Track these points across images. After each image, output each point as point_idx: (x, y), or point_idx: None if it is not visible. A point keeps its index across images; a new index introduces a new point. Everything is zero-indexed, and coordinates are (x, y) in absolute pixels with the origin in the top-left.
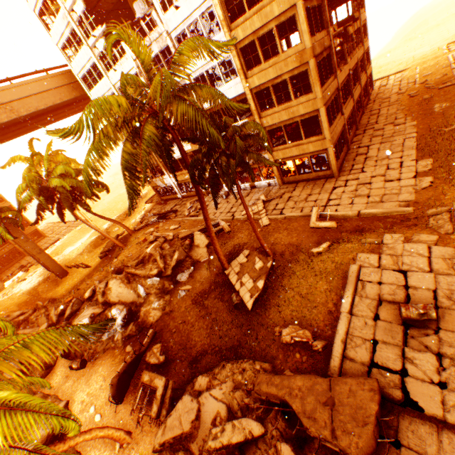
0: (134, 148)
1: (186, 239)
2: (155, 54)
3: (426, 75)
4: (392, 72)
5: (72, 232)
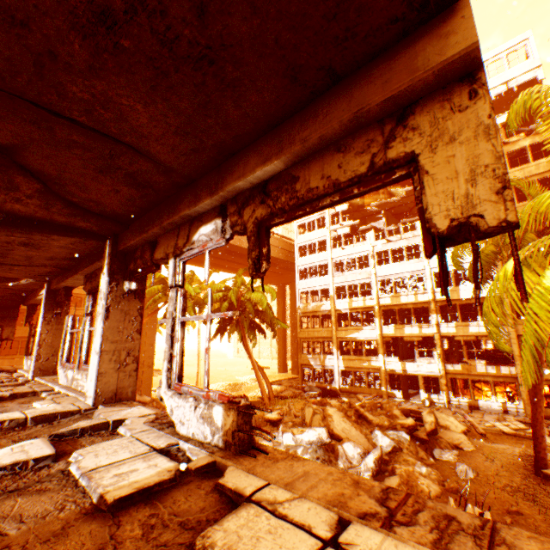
0: (536, 238)
1: (415, 414)
2: (399, 246)
3: None
4: None
5: (158, 377)
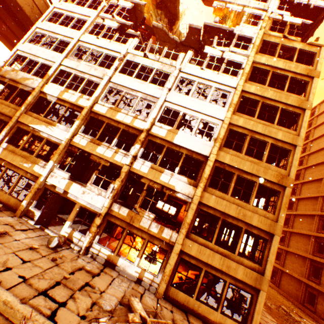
0: None
1: None
2: (151, 66)
3: None
4: None
5: None
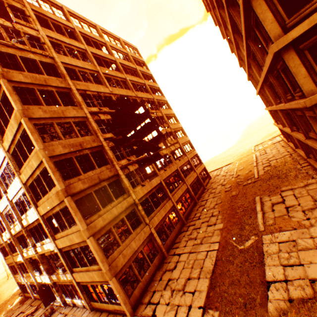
0: None
1: None
2: None
3: (240, 169)
4: (227, 162)
5: None
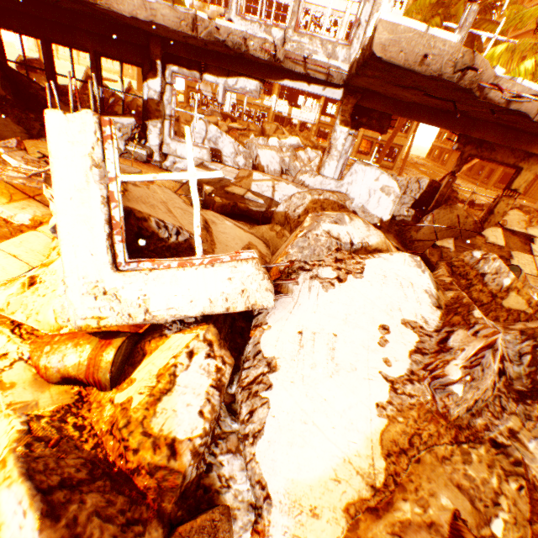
0: None
1: None
2: None
3: None
4: None
5: None
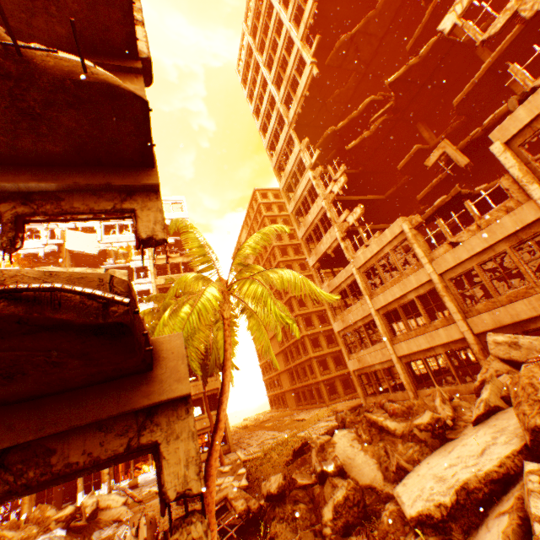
0: None
1: None
2: None
3: (245, 424)
4: None
5: None
